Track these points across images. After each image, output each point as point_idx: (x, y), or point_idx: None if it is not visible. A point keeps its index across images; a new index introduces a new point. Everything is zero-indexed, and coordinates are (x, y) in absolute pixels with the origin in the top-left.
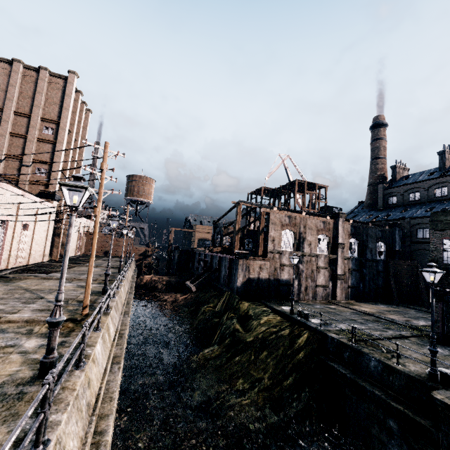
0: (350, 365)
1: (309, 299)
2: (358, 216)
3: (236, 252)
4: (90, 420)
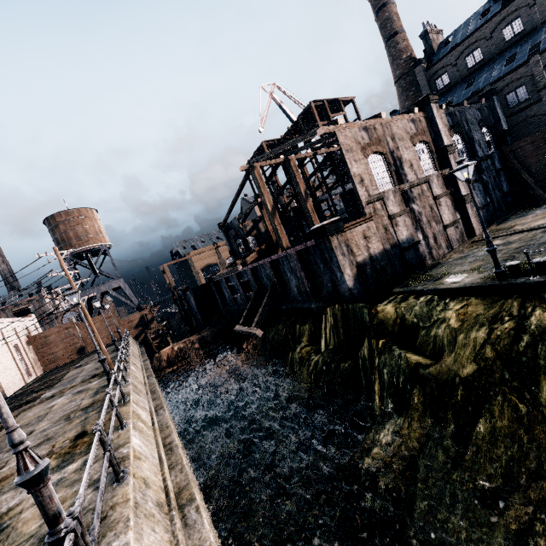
0: None
1: (445, 253)
2: None
3: (316, 228)
4: None
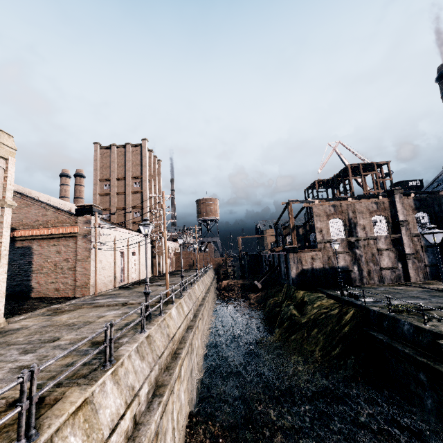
0: (389, 333)
1: (375, 284)
2: (442, 185)
3: (286, 247)
4: (169, 341)
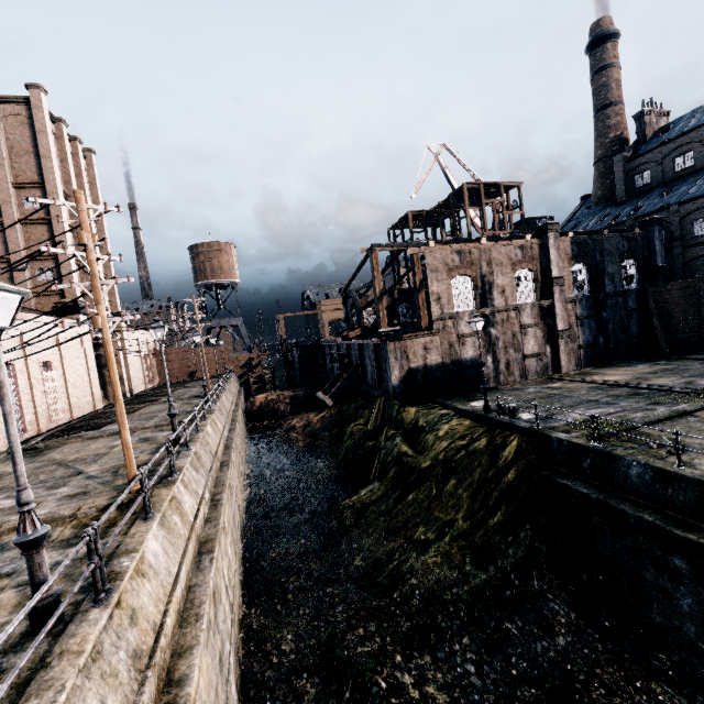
0: (595, 480)
1: (516, 381)
2: (583, 224)
3: (380, 332)
4: (142, 678)
